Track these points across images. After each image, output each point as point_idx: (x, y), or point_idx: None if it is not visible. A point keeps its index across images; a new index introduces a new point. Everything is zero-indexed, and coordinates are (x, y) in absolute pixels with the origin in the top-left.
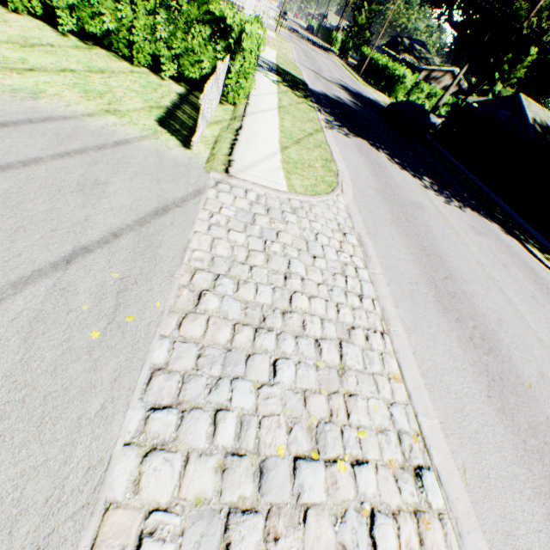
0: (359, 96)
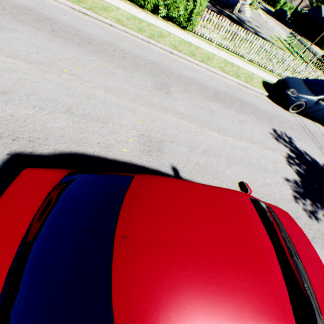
0: (265, 8)
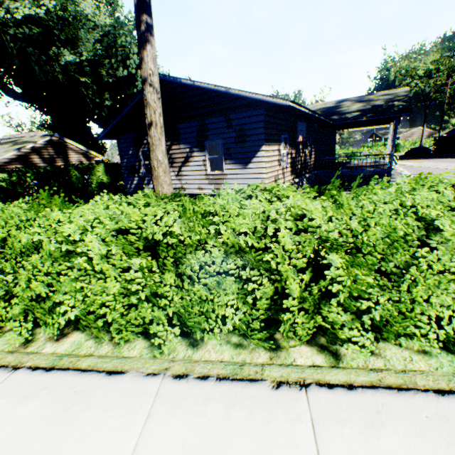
0: None
